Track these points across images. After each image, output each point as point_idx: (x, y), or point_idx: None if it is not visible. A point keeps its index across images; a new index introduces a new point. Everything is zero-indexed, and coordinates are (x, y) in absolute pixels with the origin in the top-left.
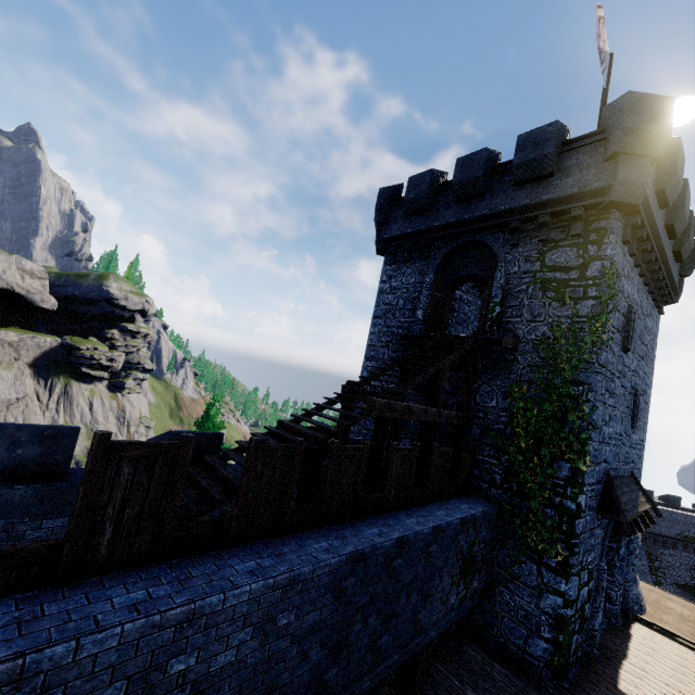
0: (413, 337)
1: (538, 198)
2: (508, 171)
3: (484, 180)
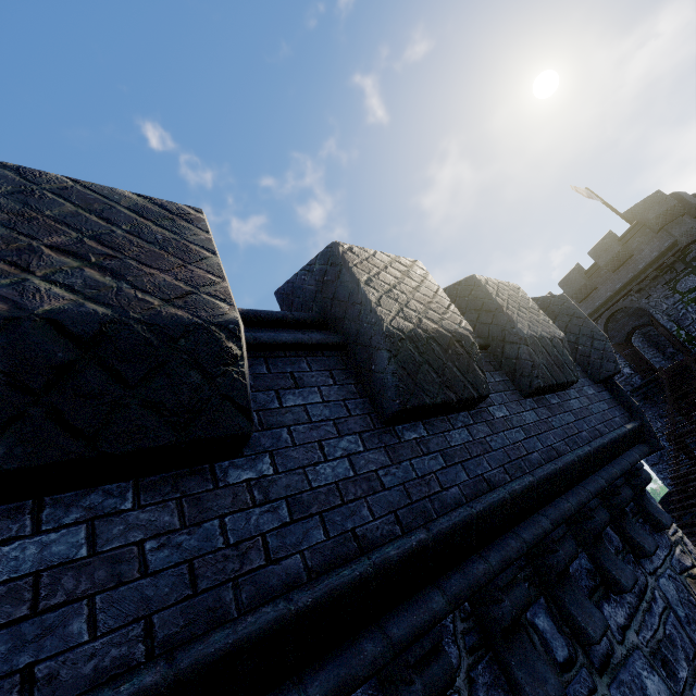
0: (640, 386)
1: (636, 269)
2: (598, 269)
3: (589, 282)
